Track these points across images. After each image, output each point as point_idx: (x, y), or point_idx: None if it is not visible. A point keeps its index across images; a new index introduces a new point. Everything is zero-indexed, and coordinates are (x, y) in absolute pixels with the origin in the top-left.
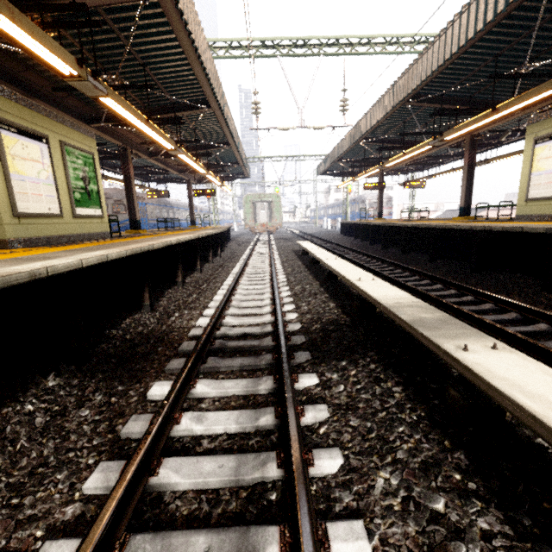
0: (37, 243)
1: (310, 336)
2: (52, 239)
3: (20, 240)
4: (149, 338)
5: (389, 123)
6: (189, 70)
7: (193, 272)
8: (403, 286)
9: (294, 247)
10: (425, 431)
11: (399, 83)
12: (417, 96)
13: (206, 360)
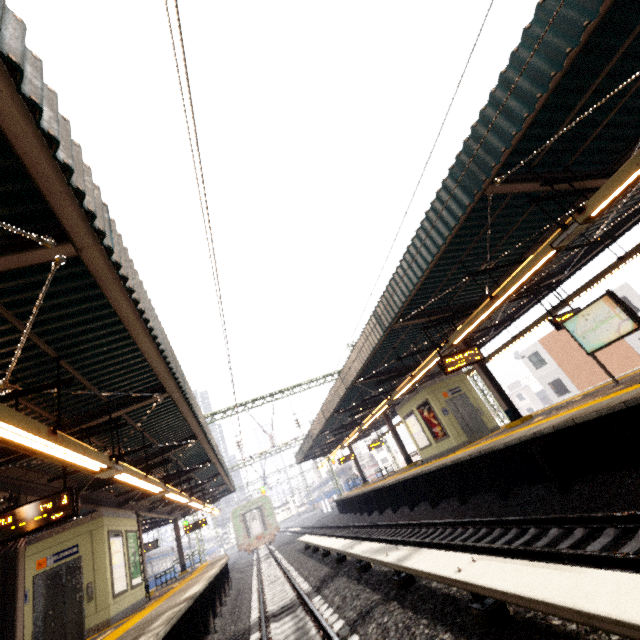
0: (119, 618)
1: (316, 587)
2: (124, 612)
3: (114, 617)
4: (228, 639)
5: (331, 421)
6: (201, 450)
7: (220, 606)
8: (368, 539)
9: (298, 547)
10: (349, 582)
11: (323, 409)
12: (336, 410)
13: (269, 620)
